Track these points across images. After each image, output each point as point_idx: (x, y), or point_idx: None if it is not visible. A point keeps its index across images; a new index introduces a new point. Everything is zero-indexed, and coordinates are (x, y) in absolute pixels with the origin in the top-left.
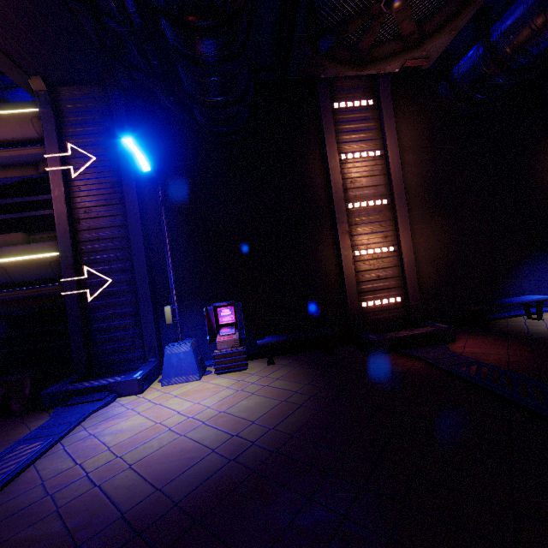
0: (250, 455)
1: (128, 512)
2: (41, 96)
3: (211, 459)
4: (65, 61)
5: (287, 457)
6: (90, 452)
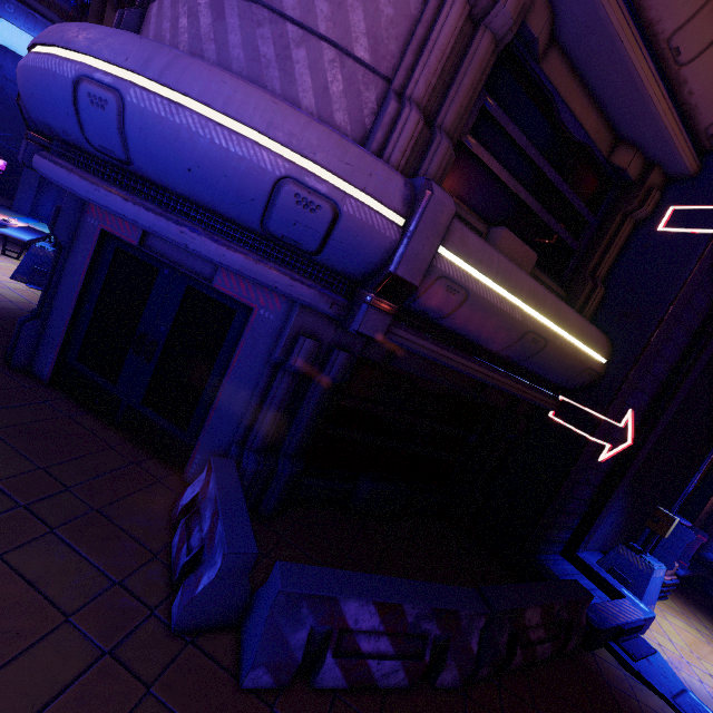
0: None
1: None
2: None
3: None
4: None
5: None
6: None
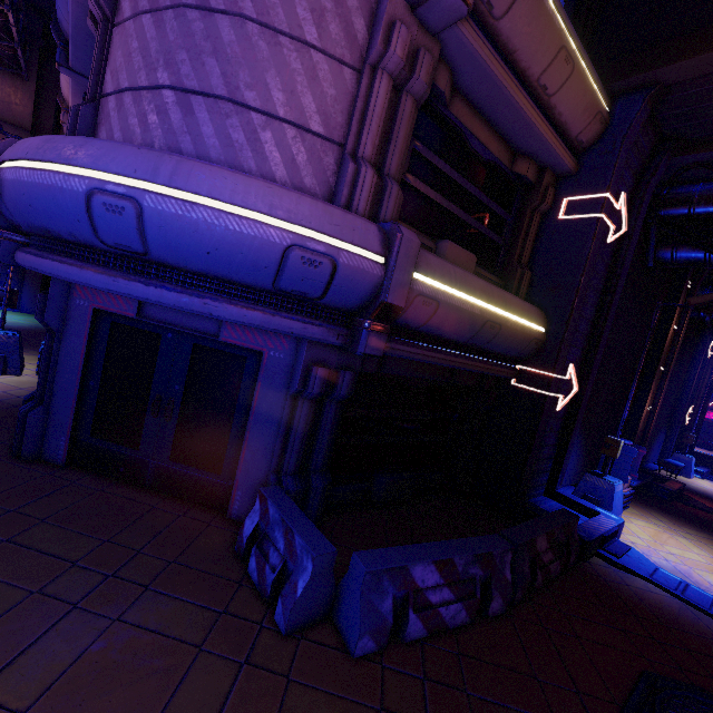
0: None
1: None
2: (646, 109)
3: None
4: (708, 112)
5: None
6: None
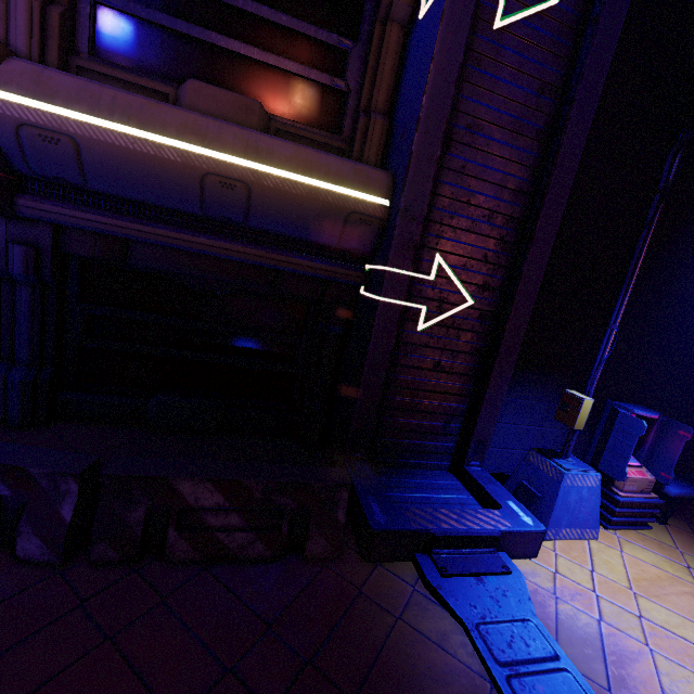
0: None
1: None
2: None
3: None
4: None
5: None
6: None
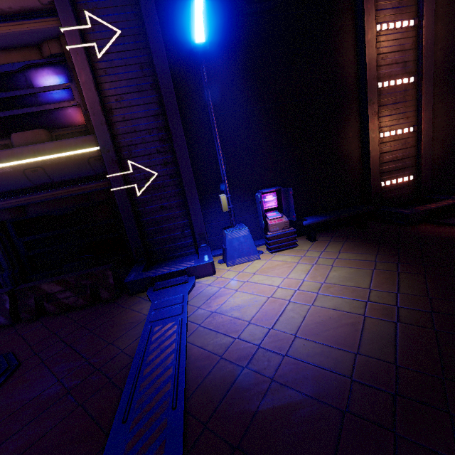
0: (410, 317)
1: (354, 376)
2: None
3: (373, 323)
4: None
5: (452, 316)
6: (234, 327)
